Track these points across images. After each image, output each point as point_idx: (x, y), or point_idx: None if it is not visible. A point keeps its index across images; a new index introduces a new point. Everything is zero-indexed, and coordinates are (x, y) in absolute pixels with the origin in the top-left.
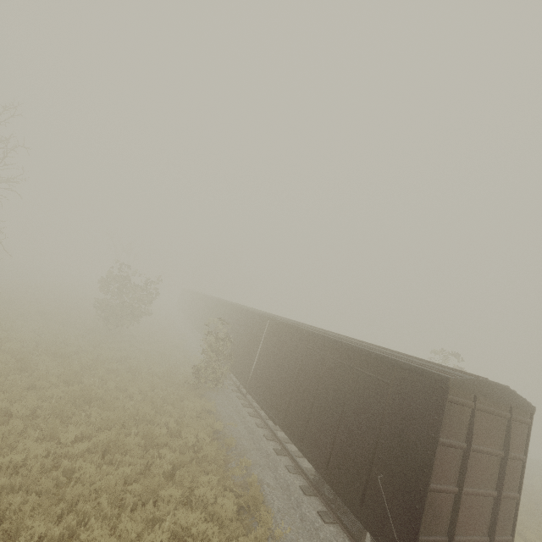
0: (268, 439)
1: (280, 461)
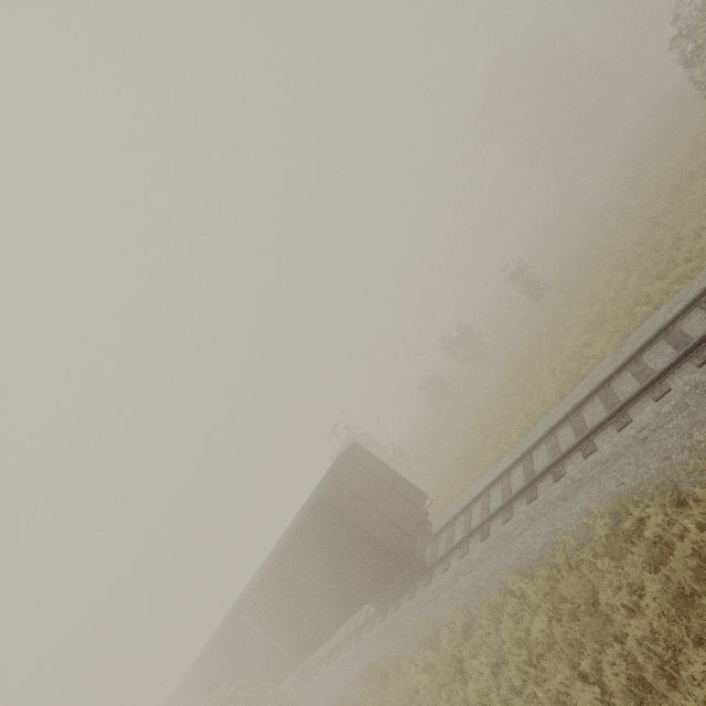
0: (349, 647)
1: (364, 637)
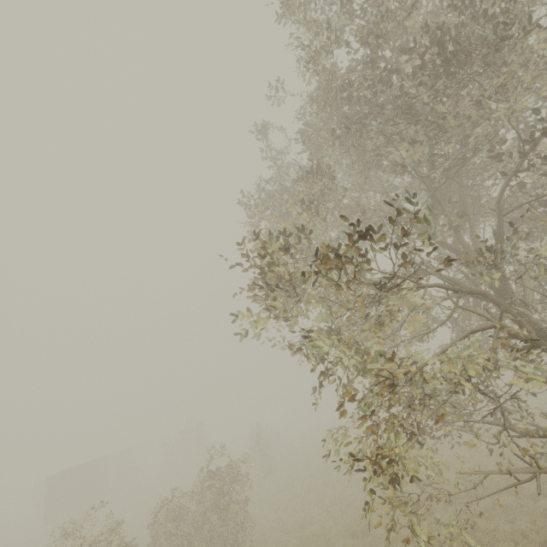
0: None
1: None
